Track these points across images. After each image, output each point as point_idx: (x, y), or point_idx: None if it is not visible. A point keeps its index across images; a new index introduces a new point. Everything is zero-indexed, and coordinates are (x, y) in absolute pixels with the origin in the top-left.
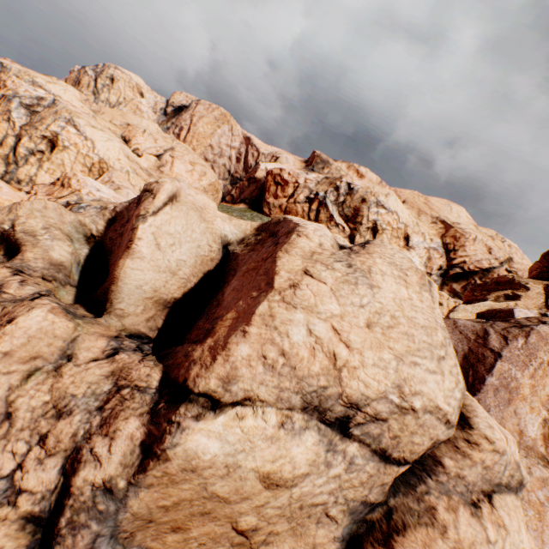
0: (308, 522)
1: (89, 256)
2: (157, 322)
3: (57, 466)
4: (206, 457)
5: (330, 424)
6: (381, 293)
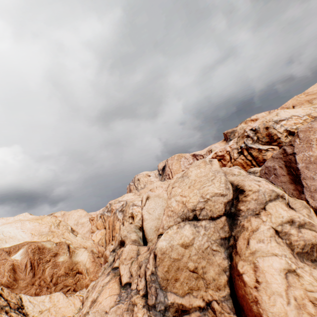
0: (210, 257)
1: (143, 234)
2: None
3: (143, 279)
4: (164, 247)
5: (191, 220)
6: (191, 177)
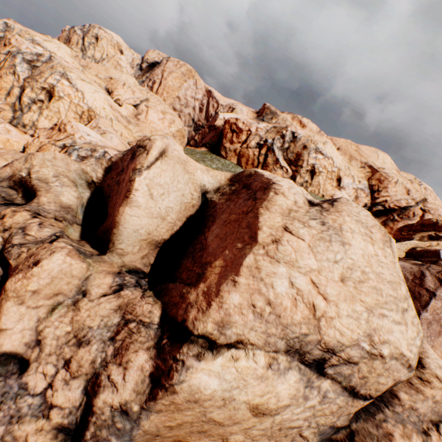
0: (284, 440)
1: (90, 198)
2: (150, 259)
3: (80, 387)
4: (207, 392)
5: (309, 364)
6: (351, 250)
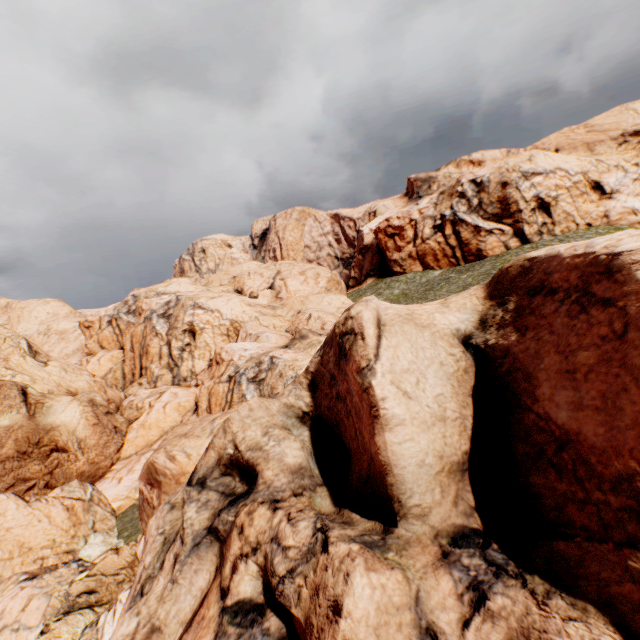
0: None
1: (312, 437)
2: (466, 500)
3: None
4: None
5: None
6: None
